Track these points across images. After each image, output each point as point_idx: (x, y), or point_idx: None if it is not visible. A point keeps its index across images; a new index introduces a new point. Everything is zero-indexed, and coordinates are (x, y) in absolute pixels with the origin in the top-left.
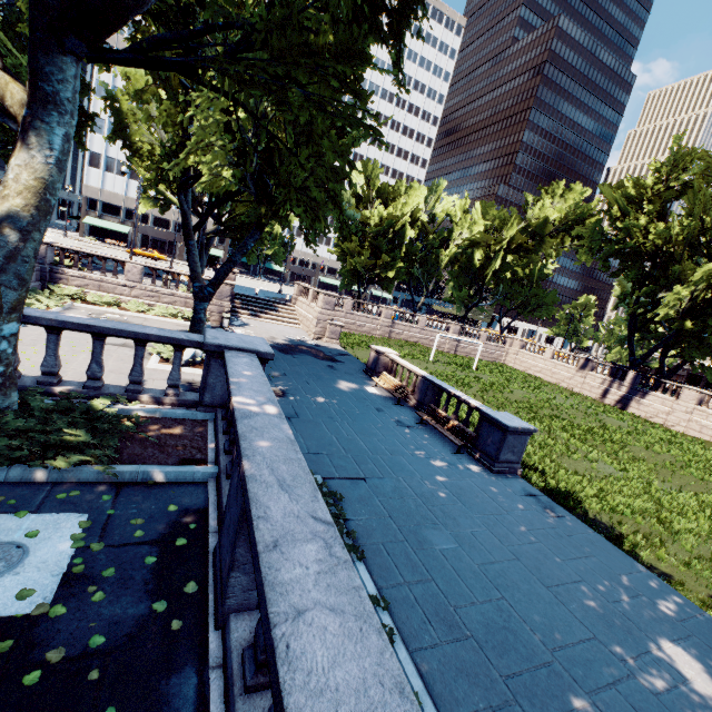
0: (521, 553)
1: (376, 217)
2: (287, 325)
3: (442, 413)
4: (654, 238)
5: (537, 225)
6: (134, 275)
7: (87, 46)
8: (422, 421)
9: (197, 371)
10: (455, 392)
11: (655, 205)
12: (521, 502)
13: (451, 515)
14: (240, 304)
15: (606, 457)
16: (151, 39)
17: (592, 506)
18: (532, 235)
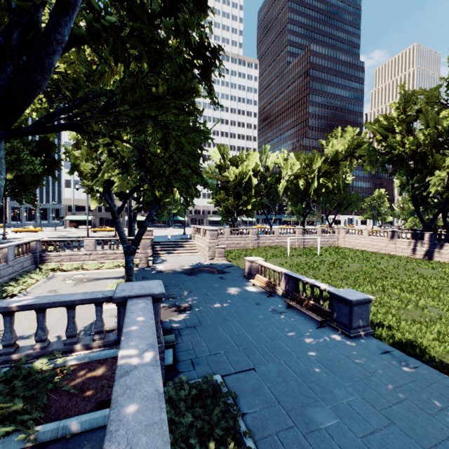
0: (393, 415)
1: (232, 176)
2: (191, 254)
3: (302, 297)
4: (409, 146)
5: (332, 156)
6: (90, 247)
7: (3, 130)
8: (289, 306)
9: None
10: (307, 280)
11: (402, 127)
12: (379, 361)
13: (327, 388)
14: (160, 248)
15: (432, 302)
16: (46, 116)
17: (436, 349)
18: (331, 163)
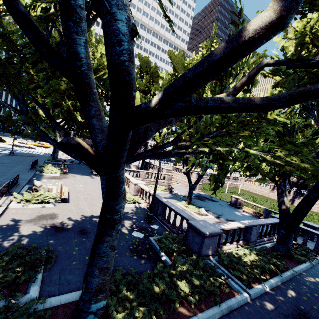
0: None
1: None
2: (176, 184)
3: None
4: None
5: None
6: (143, 176)
7: None
8: None
9: (210, 217)
10: None
11: None
12: None
13: None
14: None
15: None
16: None
17: None
18: None
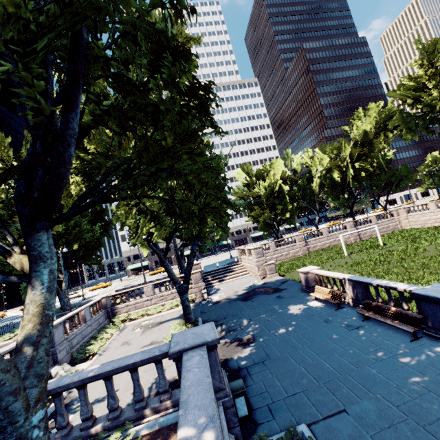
0: None
1: (262, 189)
2: (242, 277)
3: (378, 305)
4: None
5: (361, 138)
6: (149, 292)
7: (47, 221)
8: (365, 317)
9: None
10: (378, 282)
11: (435, 80)
12: None
13: None
14: (211, 277)
15: None
16: (78, 198)
17: None
18: (362, 145)
